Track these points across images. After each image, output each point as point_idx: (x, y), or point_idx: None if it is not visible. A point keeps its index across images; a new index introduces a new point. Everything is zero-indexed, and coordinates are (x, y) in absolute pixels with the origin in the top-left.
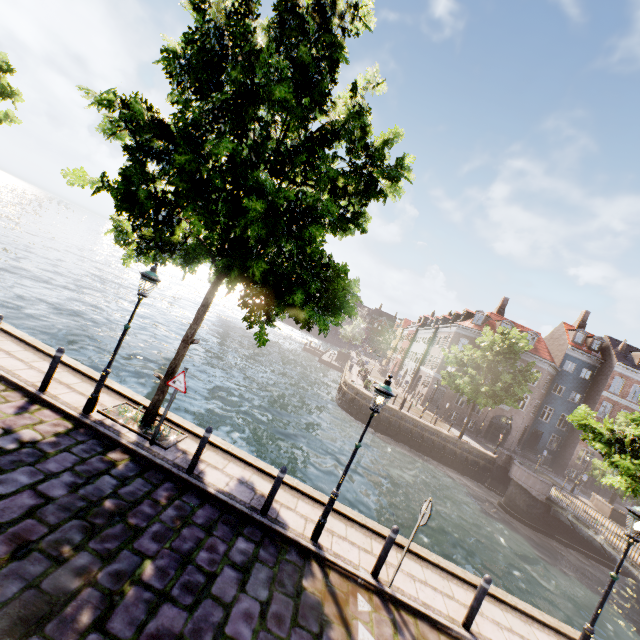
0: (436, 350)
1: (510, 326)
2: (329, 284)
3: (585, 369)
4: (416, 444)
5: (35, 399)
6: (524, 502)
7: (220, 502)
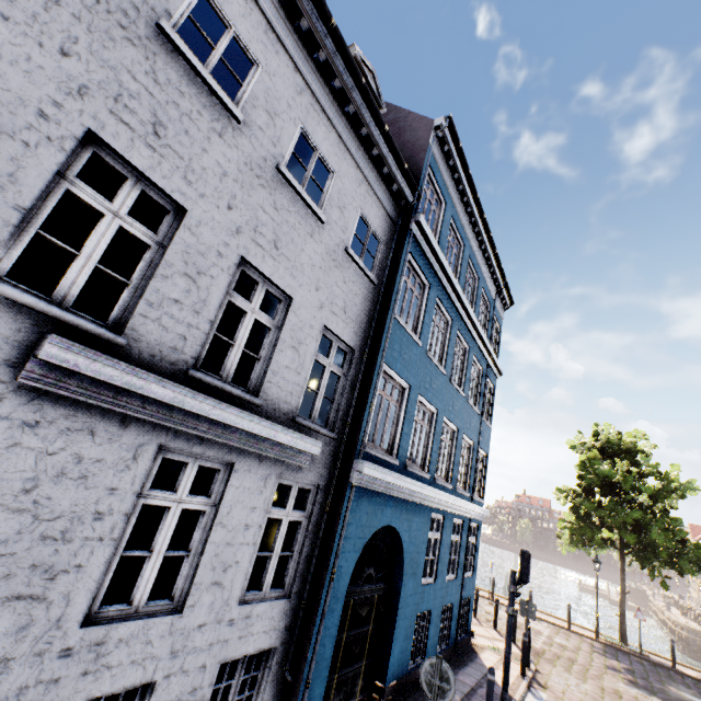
0: None
1: None
2: (693, 552)
3: None
4: None
5: (572, 632)
6: None
7: None
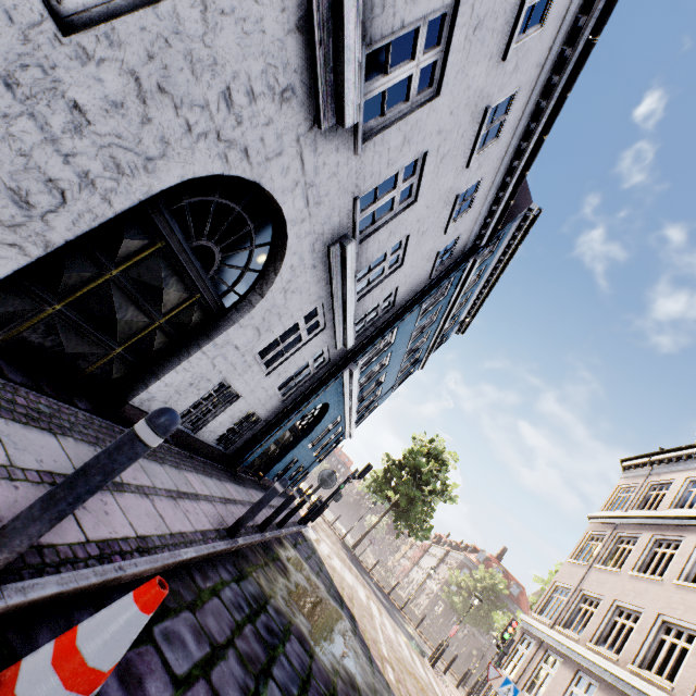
0: (443, 569)
1: (502, 572)
2: (426, 529)
3: None
4: None
5: (331, 529)
6: None
7: (378, 585)
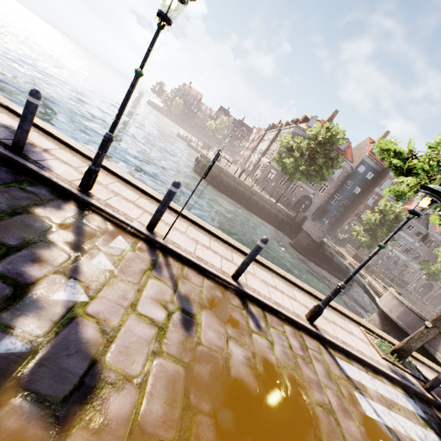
0: (275, 146)
1: None
2: None
3: (370, 173)
4: (245, 203)
5: None
6: (306, 243)
7: None
